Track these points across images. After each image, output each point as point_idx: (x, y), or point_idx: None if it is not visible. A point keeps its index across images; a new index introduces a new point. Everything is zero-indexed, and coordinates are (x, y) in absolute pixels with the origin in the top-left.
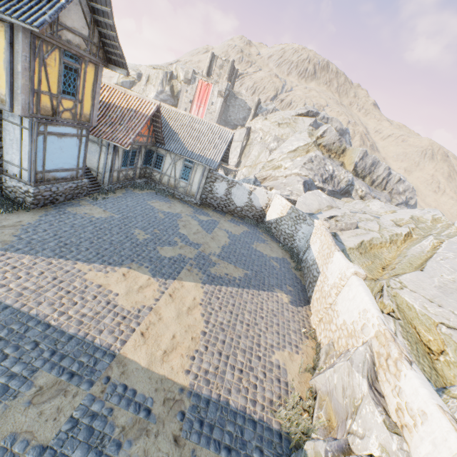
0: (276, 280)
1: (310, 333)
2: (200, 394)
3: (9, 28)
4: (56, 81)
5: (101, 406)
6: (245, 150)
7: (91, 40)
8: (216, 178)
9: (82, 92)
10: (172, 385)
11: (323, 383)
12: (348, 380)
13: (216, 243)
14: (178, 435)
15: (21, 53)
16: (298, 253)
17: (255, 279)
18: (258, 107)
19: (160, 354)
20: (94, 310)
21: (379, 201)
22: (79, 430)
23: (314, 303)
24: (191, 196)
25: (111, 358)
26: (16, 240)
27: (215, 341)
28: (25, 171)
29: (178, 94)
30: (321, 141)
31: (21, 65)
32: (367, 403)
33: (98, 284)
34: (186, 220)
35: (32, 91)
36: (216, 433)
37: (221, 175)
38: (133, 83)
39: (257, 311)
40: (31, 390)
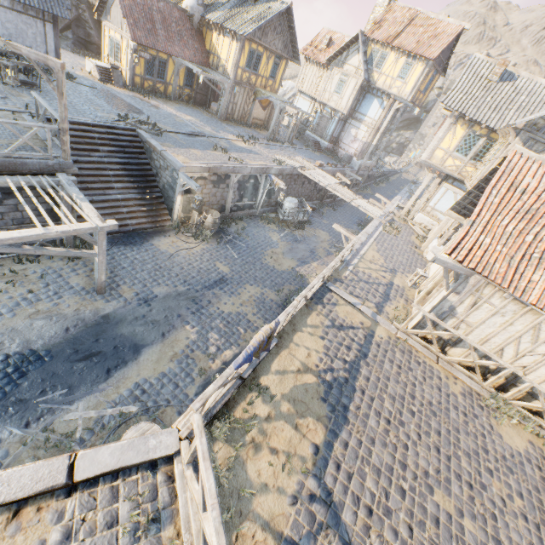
0: None
1: None
2: None
3: None
4: None
5: None
6: None
7: None
8: None
9: None
10: None
11: None
12: None
13: None
14: None
15: None
16: None
17: None
18: None
19: None
20: None
21: None
22: None
23: None
24: None
25: None
26: None
27: None
28: None
29: (427, 105)
30: None
31: None
32: None
33: None
34: None
35: None
36: None
37: None
38: None
39: None
40: None
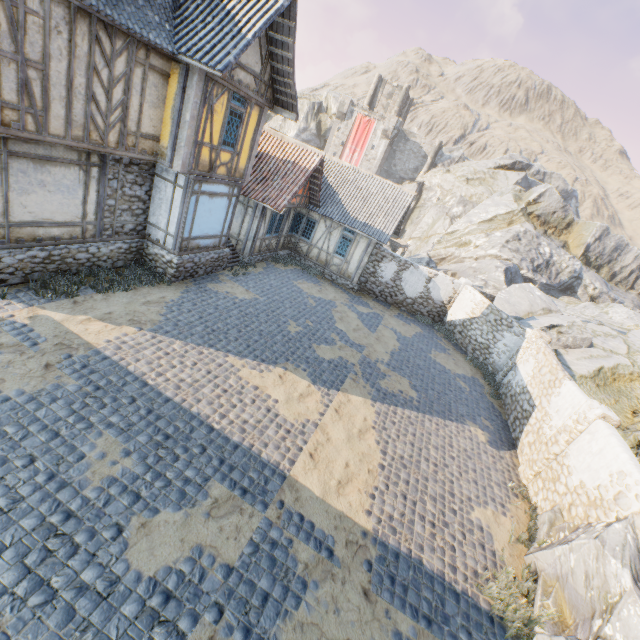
0: (467, 409)
1: (520, 490)
2: (386, 544)
3: (185, 70)
4: (219, 129)
5: (280, 534)
6: (413, 214)
7: (261, 78)
8: (382, 257)
9: (241, 142)
10: (353, 526)
11: (549, 563)
12: (595, 565)
13: (382, 347)
14: (367, 588)
15: (192, 100)
16: (494, 373)
17: (438, 403)
18: (438, 154)
19: (334, 484)
20: (255, 418)
21: (625, 308)
22: (261, 556)
23: (524, 449)
24: (346, 278)
25: (281, 478)
26: (163, 321)
27: (396, 479)
28: (170, 236)
29: (327, 133)
30: (534, 209)
31: (190, 113)
32: (631, 603)
33: (254, 385)
34: (341, 310)
35: (195, 143)
36: (411, 597)
37: (390, 252)
38: (267, 117)
39: (445, 448)
40: (207, 500)
